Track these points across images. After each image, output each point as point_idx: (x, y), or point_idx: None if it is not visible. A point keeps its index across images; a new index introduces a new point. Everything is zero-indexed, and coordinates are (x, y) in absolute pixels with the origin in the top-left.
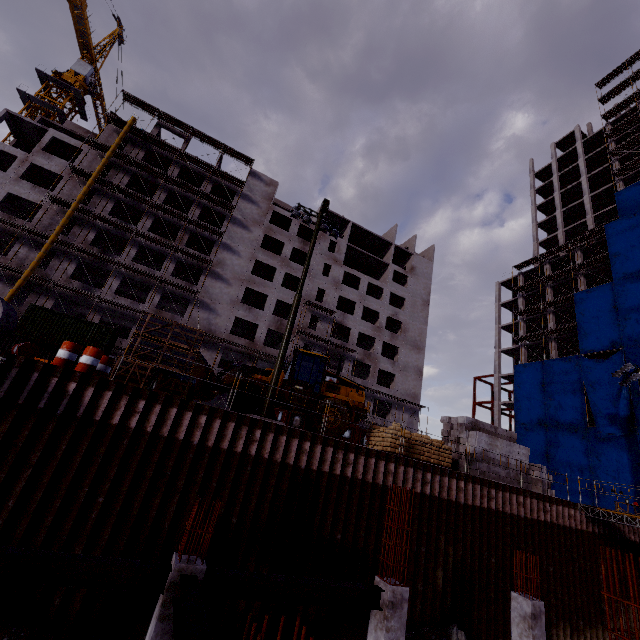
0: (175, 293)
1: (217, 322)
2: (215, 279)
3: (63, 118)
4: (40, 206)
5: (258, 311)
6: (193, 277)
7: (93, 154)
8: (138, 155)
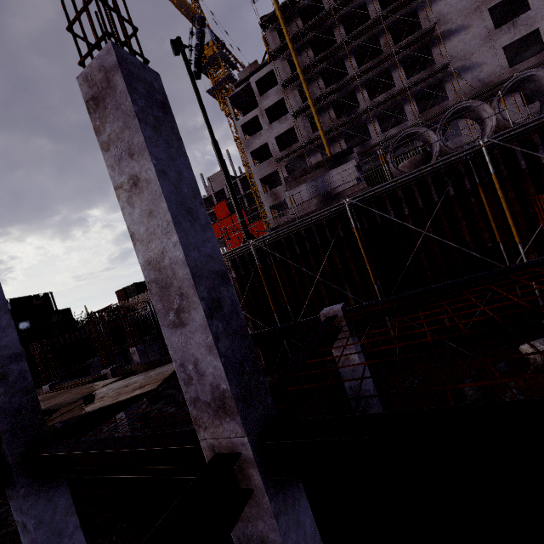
0: (423, 89)
1: (486, 72)
2: (447, 40)
3: (232, 79)
4: (290, 130)
5: (525, 16)
6: (413, 70)
7: (279, 64)
8: (298, 26)
